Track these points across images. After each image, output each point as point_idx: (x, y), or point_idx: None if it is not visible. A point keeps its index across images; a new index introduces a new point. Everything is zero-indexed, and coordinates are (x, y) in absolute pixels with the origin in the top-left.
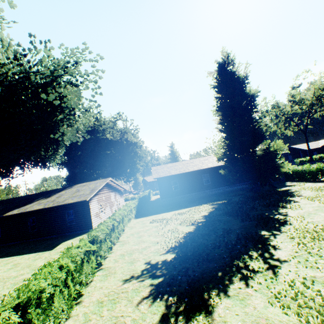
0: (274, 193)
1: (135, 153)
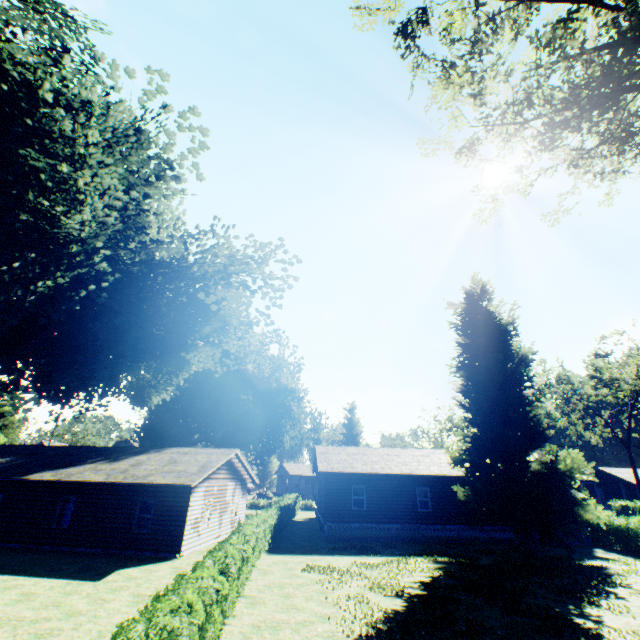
0: (570, 567)
1: (288, 409)
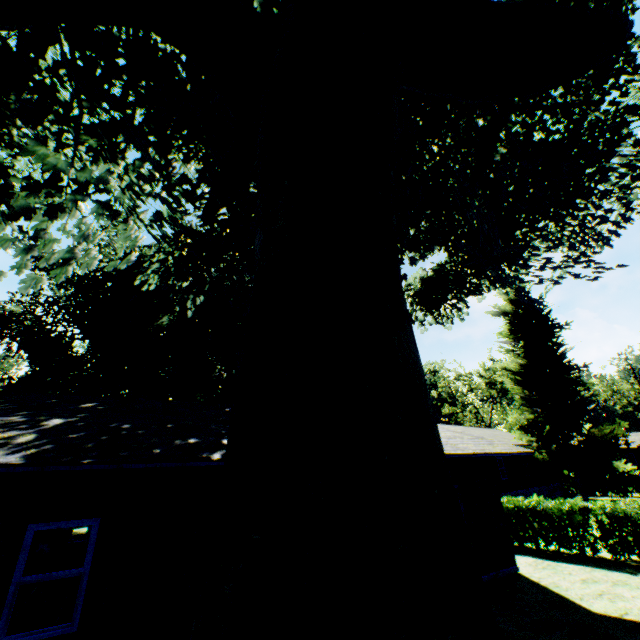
0: None
1: None
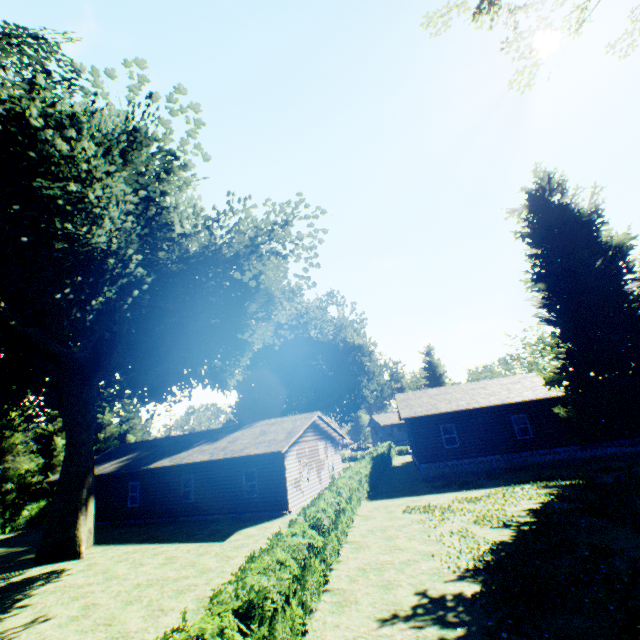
0: None
1: (360, 366)
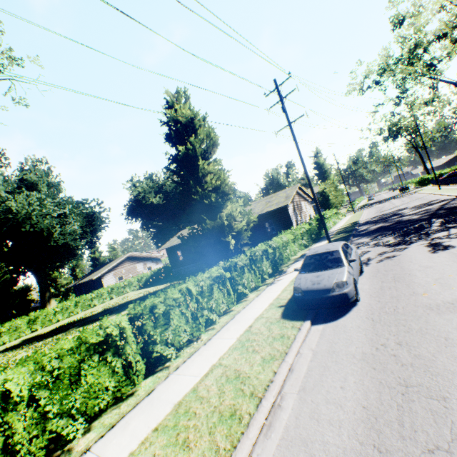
0: None
1: None
